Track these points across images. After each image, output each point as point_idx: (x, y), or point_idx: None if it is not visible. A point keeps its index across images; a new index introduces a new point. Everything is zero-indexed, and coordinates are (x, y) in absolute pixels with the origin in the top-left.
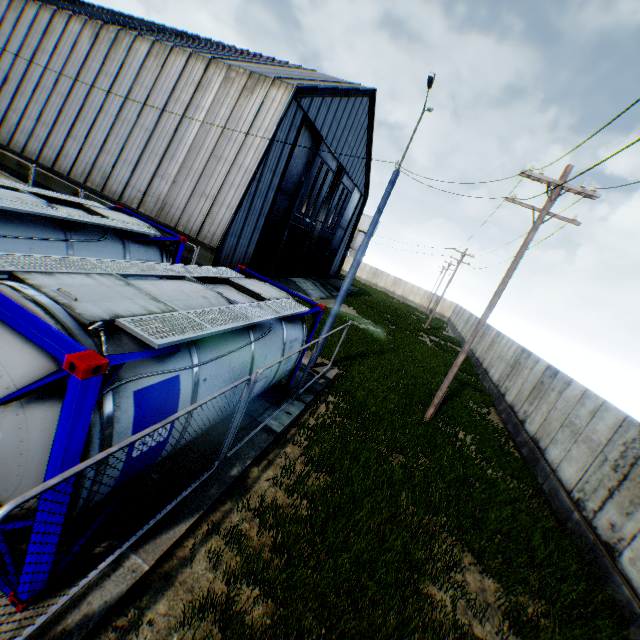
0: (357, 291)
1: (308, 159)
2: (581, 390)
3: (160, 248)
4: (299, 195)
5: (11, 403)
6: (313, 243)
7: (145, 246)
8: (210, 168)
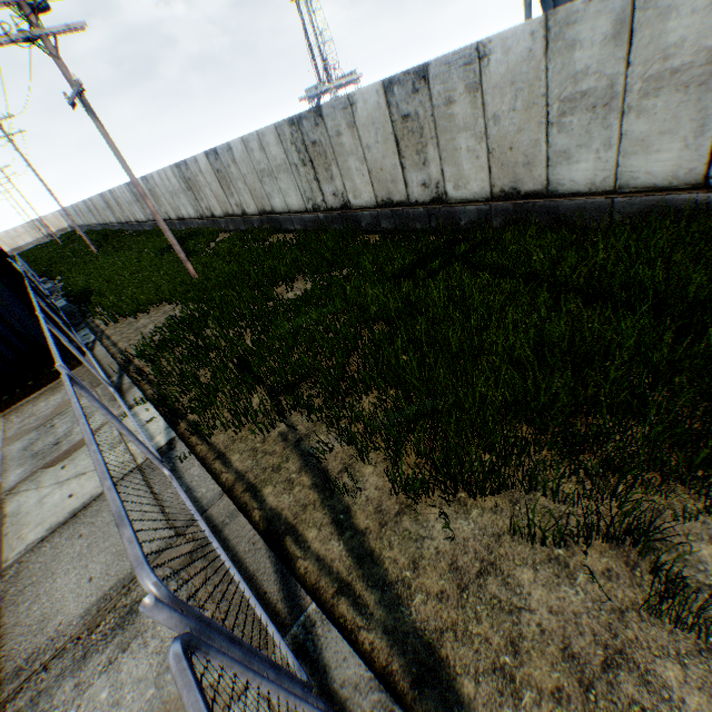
0: None
1: None
2: (118, 189)
3: None
4: None
5: None
6: None
7: None
8: None
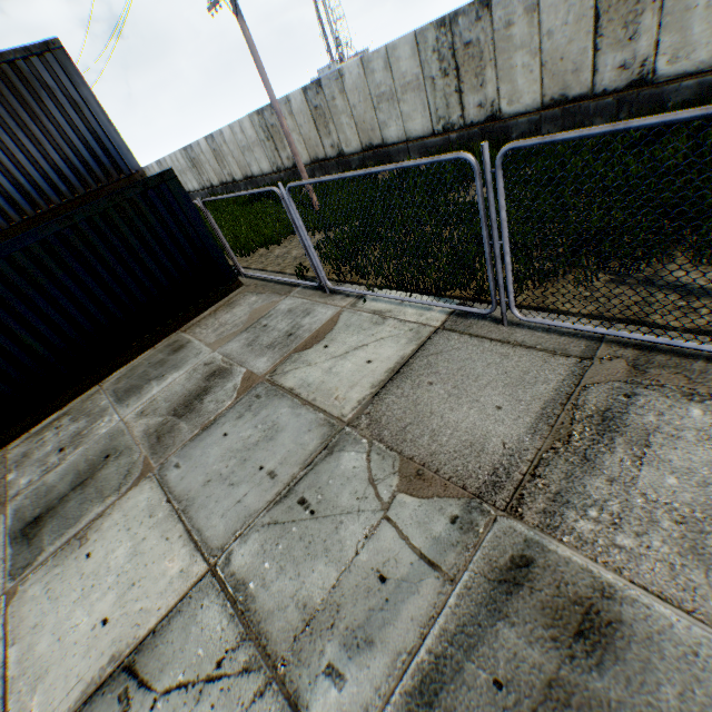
0: None
1: None
2: (169, 157)
3: None
4: None
5: None
6: None
7: None
8: None
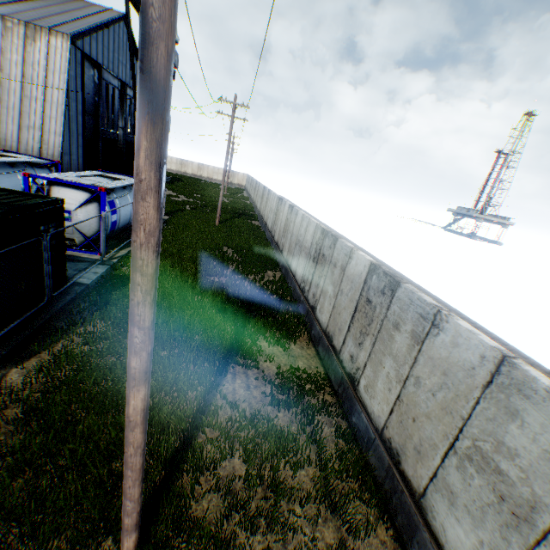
0: (171, 180)
1: (95, 83)
2: (273, 194)
3: (49, 169)
4: (100, 113)
5: (83, 206)
6: (120, 147)
7: (43, 169)
8: (27, 106)
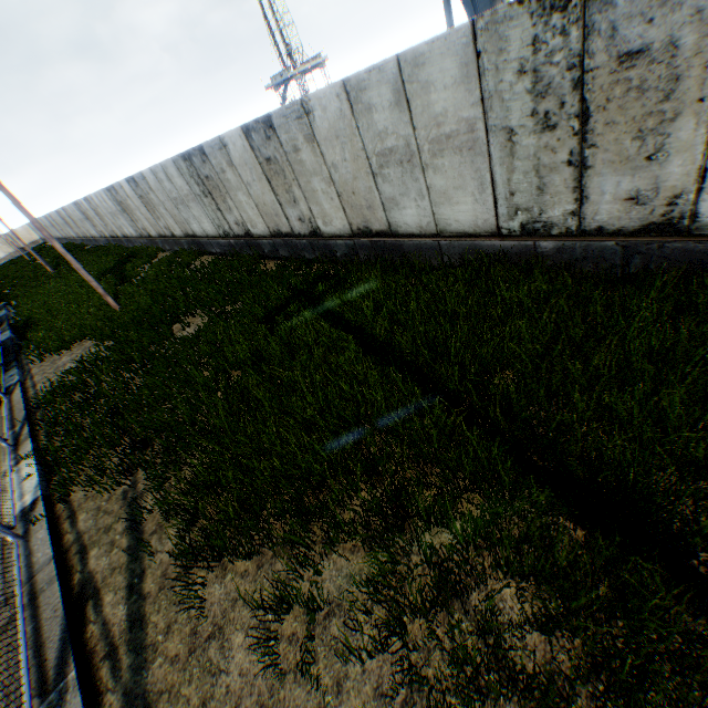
0: None
1: None
2: (69, 207)
3: None
4: None
5: None
6: None
7: None
8: None
